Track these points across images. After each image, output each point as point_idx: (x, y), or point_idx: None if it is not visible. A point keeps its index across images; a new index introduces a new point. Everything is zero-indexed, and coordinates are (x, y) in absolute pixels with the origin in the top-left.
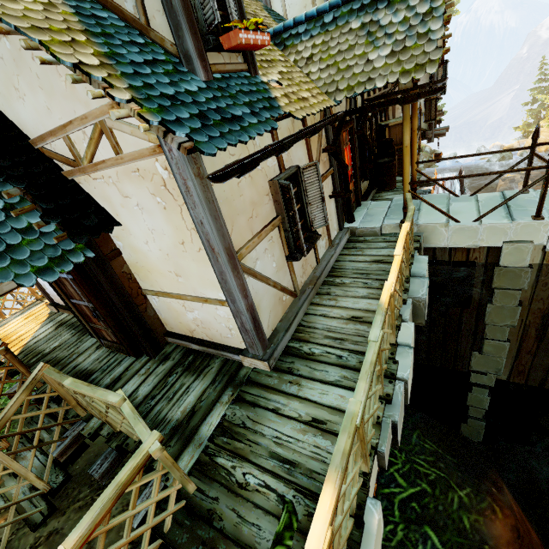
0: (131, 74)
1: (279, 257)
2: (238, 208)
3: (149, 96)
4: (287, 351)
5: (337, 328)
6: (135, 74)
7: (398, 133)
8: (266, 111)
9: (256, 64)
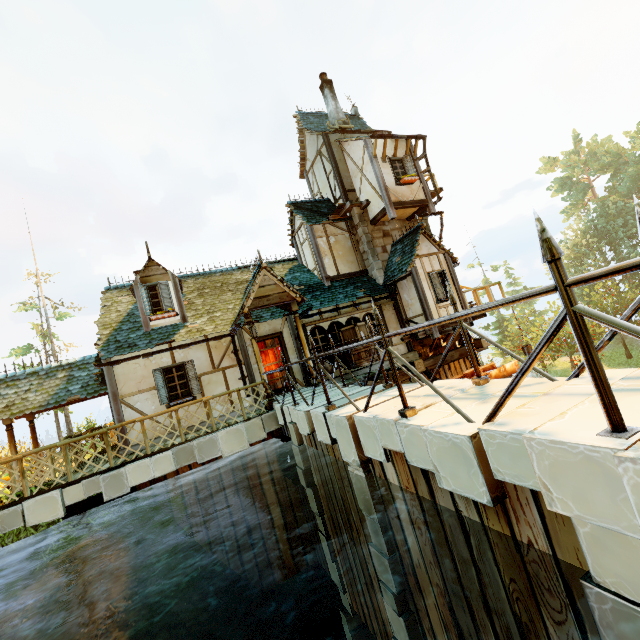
0: (115, 334)
1: (159, 405)
2: (131, 377)
3: (110, 341)
4: (134, 452)
5: (155, 447)
6: (116, 334)
7: (349, 335)
8: (159, 340)
9: (186, 318)
